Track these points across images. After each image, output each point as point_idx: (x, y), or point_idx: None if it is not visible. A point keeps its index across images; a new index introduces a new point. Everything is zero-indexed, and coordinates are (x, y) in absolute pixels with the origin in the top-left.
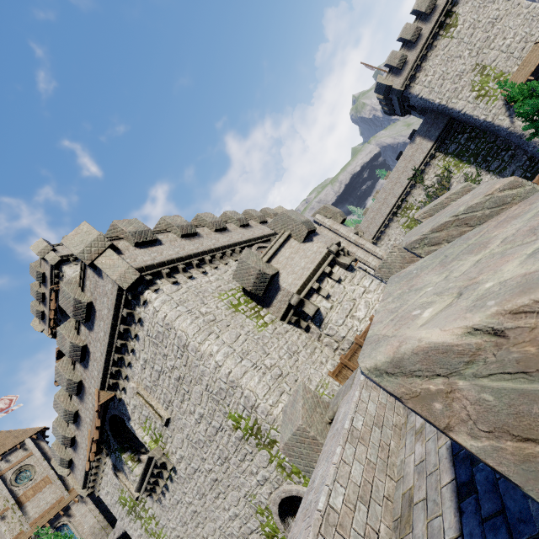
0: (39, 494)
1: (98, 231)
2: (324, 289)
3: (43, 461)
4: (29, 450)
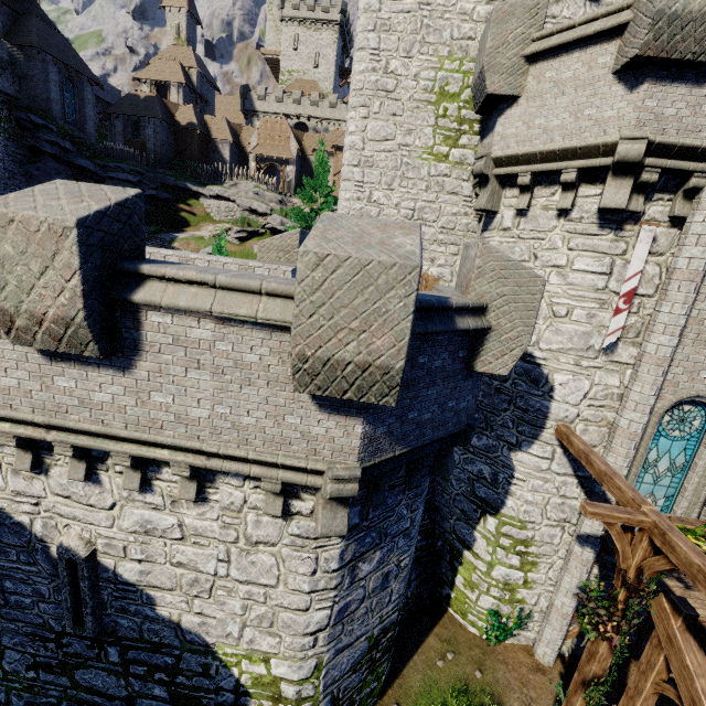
0: None
1: None
2: (534, 198)
3: None
4: None
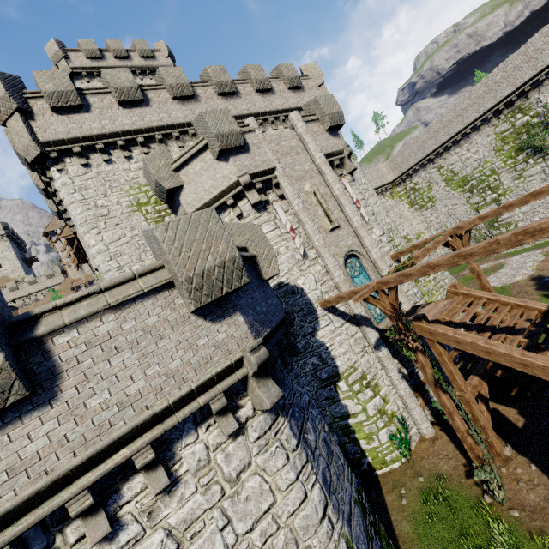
0: None
1: (4, 87)
2: (223, 219)
3: None
4: None
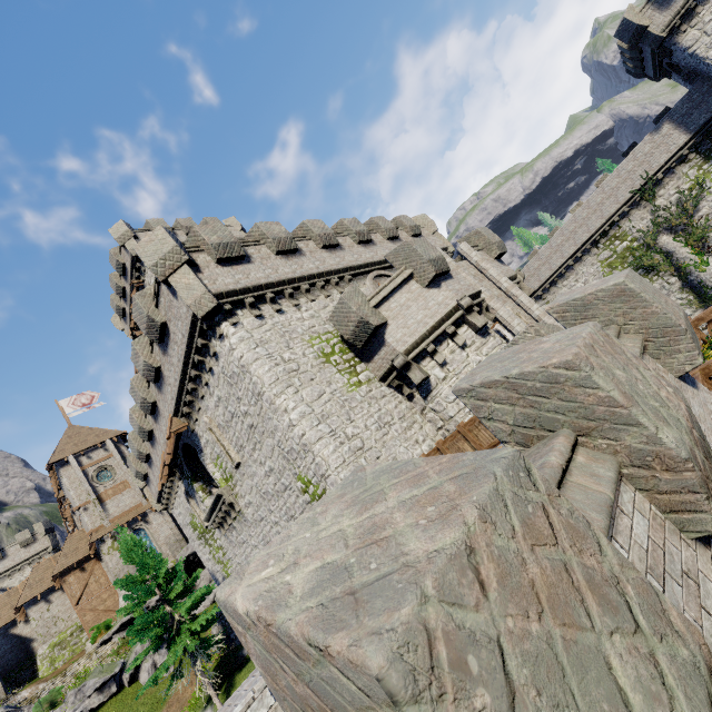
0: (118, 496)
1: (174, 240)
2: (441, 353)
3: (123, 465)
4: (110, 452)
